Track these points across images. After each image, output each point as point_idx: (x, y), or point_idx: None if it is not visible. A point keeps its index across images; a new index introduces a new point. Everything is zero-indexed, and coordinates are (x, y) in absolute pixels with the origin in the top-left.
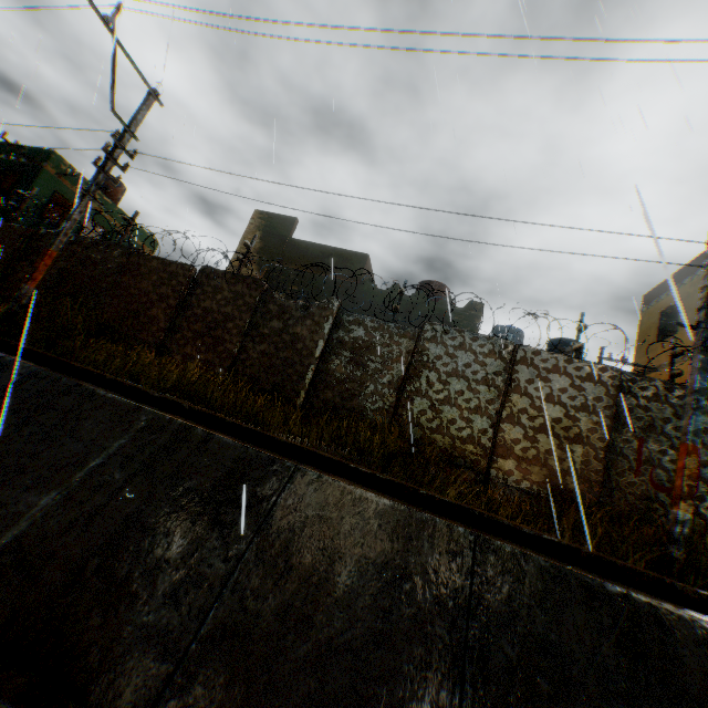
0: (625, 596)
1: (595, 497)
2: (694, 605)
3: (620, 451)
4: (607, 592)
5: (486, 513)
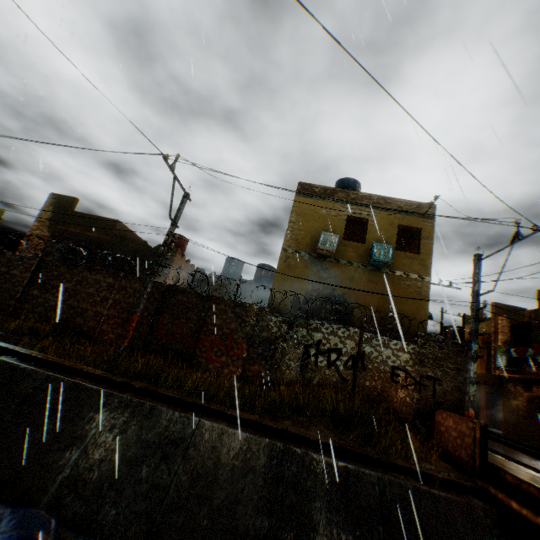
0: (26, 369)
1: (141, 345)
2: (75, 373)
3: (159, 323)
4: (20, 368)
5: (13, 348)
